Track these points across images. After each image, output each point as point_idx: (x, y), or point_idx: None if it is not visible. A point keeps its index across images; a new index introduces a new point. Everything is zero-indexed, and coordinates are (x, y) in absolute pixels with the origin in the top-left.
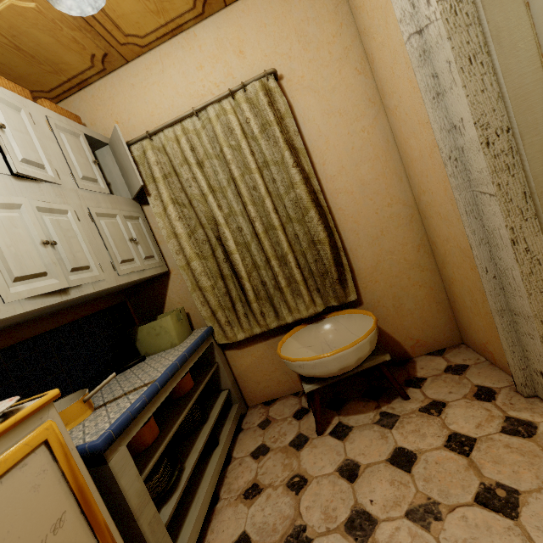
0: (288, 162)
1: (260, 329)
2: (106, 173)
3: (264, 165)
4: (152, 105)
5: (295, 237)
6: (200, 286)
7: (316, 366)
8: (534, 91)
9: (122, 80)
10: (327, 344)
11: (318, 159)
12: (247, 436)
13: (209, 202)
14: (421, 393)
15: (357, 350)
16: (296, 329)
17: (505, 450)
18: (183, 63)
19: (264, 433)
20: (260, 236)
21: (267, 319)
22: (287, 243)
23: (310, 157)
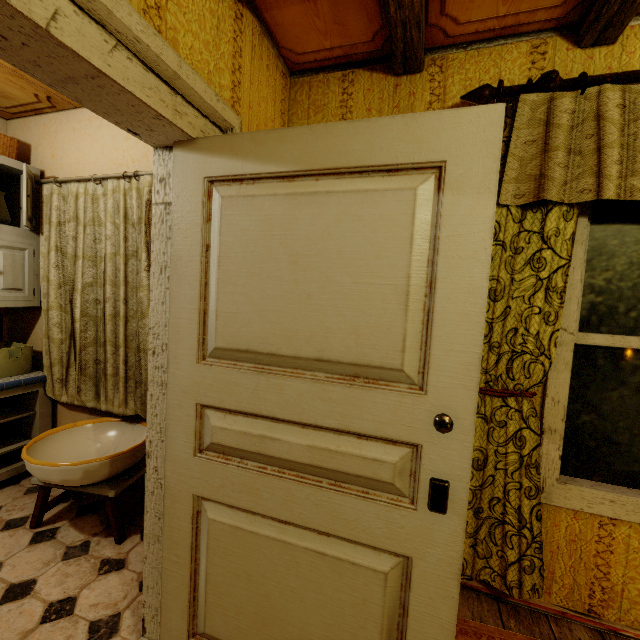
0: (142, 264)
1: (78, 402)
2: (22, 197)
3: (135, 254)
4: (82, 154)
5: (136, 334)
6: (50, 335)
7: (27, 465)
8: (188, 327)
9: (69, 121)
10: (115, 450)
11: None
12: (9, 492)
13: (78, 265)
14: (134, 545)
15: (63, 472)
16: (106, 419)
17: (61, 639)
18: (116, 128)
19: (19, 497)
20: (107, 317)
21: (83, 396)
22: (124, 336)
23: None
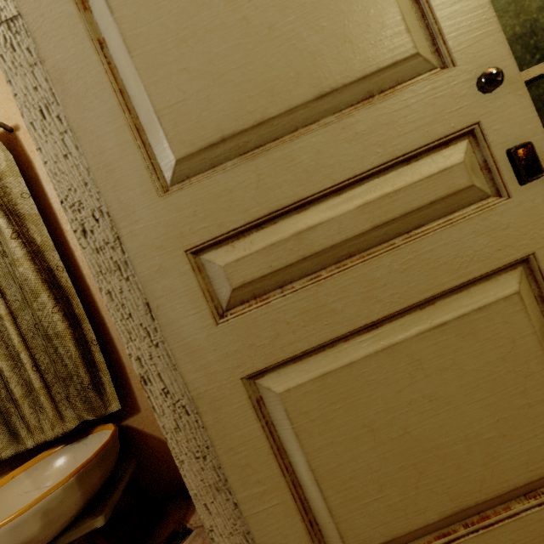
0: (5, 232)
1: None
2: None
3: None
4: None
5: (35, 327)
6: None
7: None
8: (122, 158)
9: None
10: None
11: (69, 225)
12: None
13: None
14: None
15: (6, 537)
16: (41, 456)
17: None
18: None
19: None
20: None
21: None
22: (18, 337)
23: (58, 223)
